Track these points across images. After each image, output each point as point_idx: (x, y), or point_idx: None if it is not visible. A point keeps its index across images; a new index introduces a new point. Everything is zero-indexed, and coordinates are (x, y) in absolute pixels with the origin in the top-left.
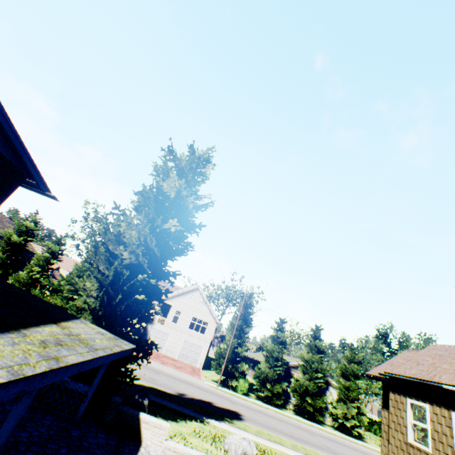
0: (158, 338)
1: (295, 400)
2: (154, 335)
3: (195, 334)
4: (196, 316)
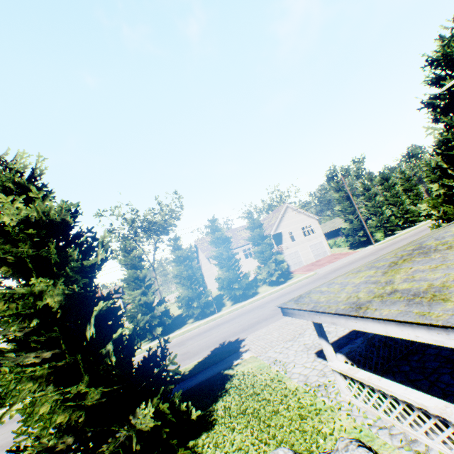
0: (293, 259)
1: (400, 222)
2: (290, 260)
3: (311, 238)
4: (302, 226)
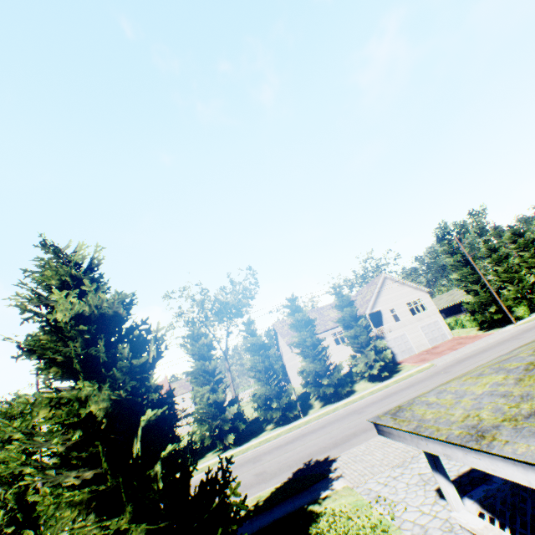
0: (400, 345)
1: None
2: (395, 346)
3: (421, 316)
4: (407, 301)
